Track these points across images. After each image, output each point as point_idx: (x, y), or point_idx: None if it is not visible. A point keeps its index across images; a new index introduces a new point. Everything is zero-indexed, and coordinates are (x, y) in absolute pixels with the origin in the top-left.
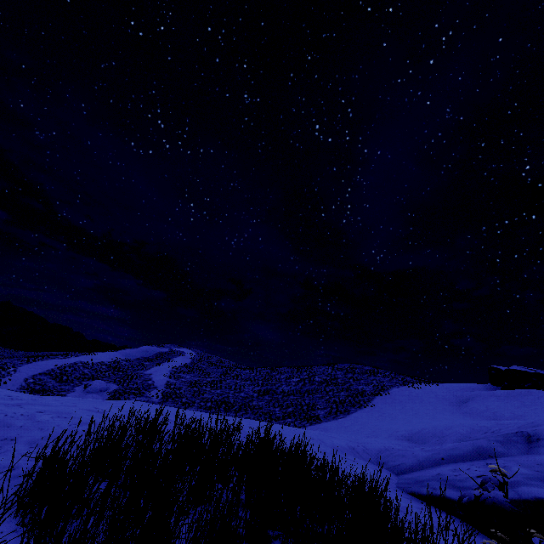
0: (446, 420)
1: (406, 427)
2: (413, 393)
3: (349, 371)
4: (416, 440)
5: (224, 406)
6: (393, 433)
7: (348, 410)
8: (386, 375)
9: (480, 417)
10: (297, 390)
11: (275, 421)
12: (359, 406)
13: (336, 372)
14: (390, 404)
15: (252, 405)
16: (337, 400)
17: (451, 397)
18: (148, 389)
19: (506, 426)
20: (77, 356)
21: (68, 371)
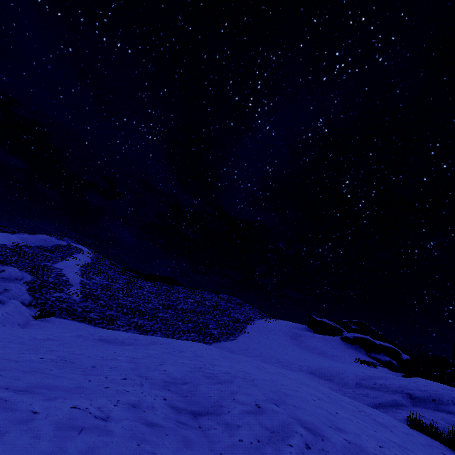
0: (304, 354)
1: (301, 362)
2: (268, 325)
3: (228, 301)
4: (321, 376)
5: (138, 314)
6: (300, 367)
7: (234, 333)
8: (251, 308)
9: (315, 353)
10: (192, 309)
11: (183, 333)
12: (240, 331)
13: (220, 300)
14: (258, 332)
15: (160, 317)
16: (222, 323)
17: (289, 332)
18: (65, 286)
19: (387, 383)
20: None
21: None
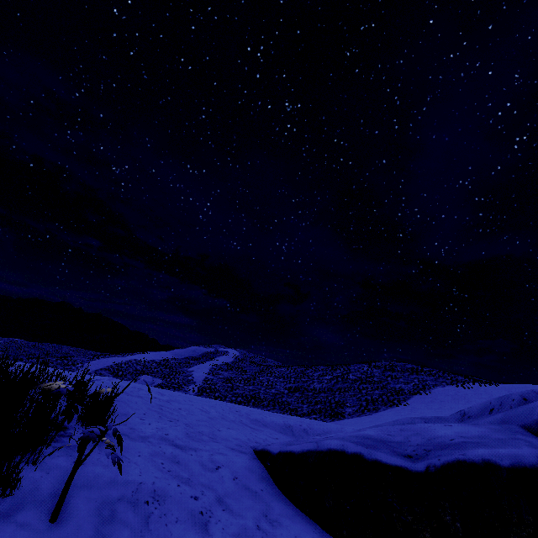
0: None
1: None
2: (460, 393)
3: (388, 368)
4: None
5: (254, 401)
6: None
7: (378, 408)
8: (431, 373)
9: None
10: (328, 388)
11: (300, 416)
12: (390, 405)
13: (372, 370)
14: (428, 403)
15: (281, 401)
16: (369, 399)
17: None
18: (187, 384)
19: None
20: (133, 355)
21: (124, 367)
